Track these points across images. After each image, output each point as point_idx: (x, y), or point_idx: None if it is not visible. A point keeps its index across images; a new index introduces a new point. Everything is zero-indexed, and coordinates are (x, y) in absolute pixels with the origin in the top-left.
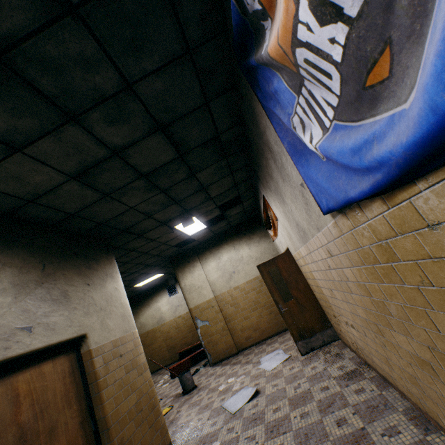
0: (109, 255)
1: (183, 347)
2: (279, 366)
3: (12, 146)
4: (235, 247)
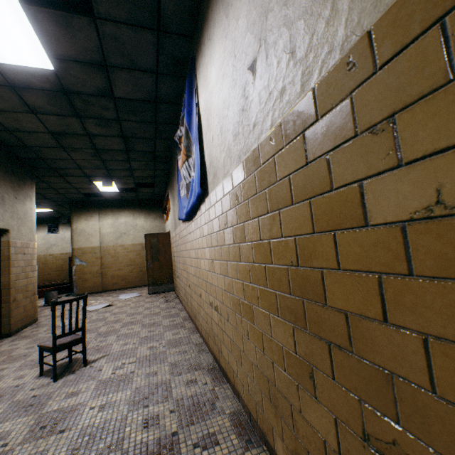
0: (33, 181)
1: (44, 282)
2: (132, 298)
3: (33, 111)
4: (135, 215)
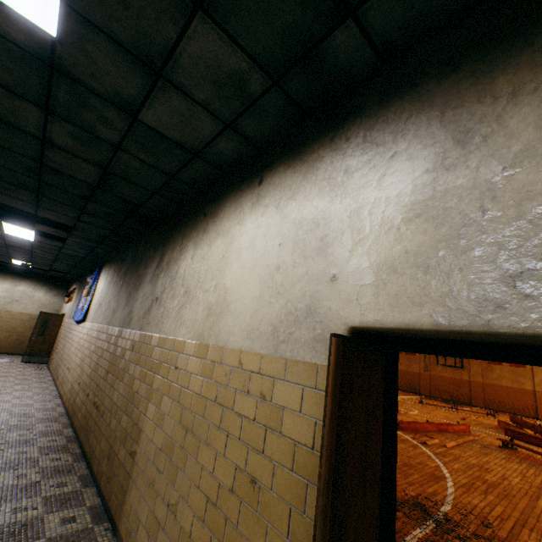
0: None
1: None
2: (3, 362)
3: (6, 240)
4: (36, 287)
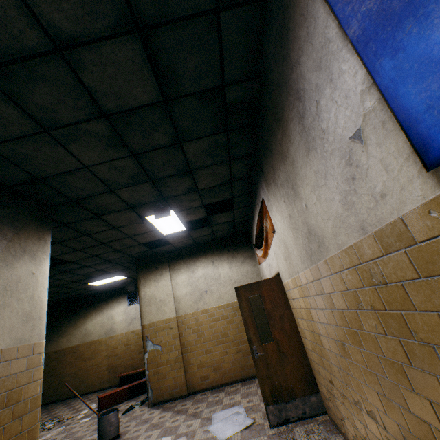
0: (42, 227)
1: (127, 370)
2: (236, 437)
3: None
4: (214, 262)
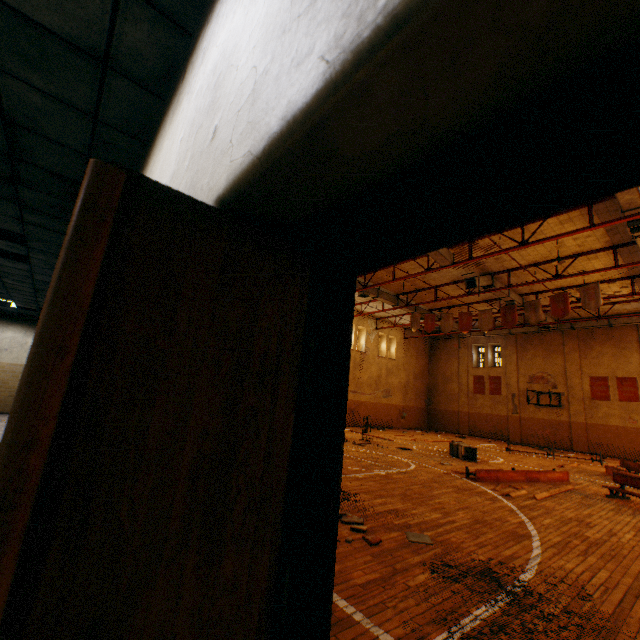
0: None
1: None
2: None
3: None
4: (28, 332)
